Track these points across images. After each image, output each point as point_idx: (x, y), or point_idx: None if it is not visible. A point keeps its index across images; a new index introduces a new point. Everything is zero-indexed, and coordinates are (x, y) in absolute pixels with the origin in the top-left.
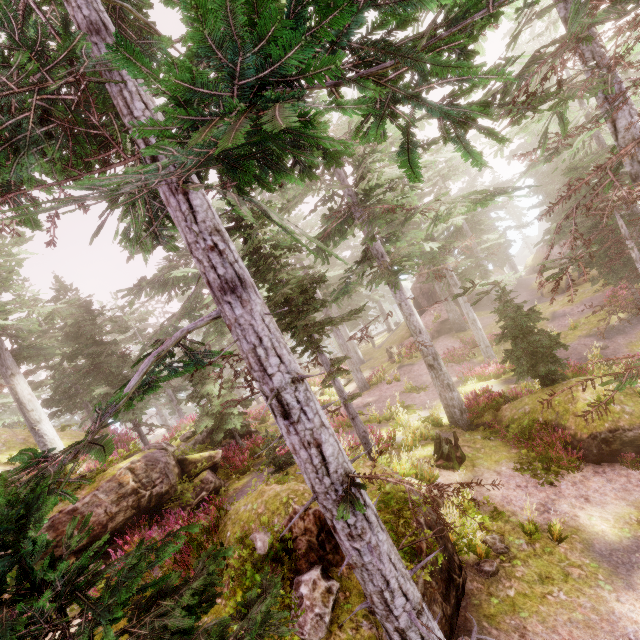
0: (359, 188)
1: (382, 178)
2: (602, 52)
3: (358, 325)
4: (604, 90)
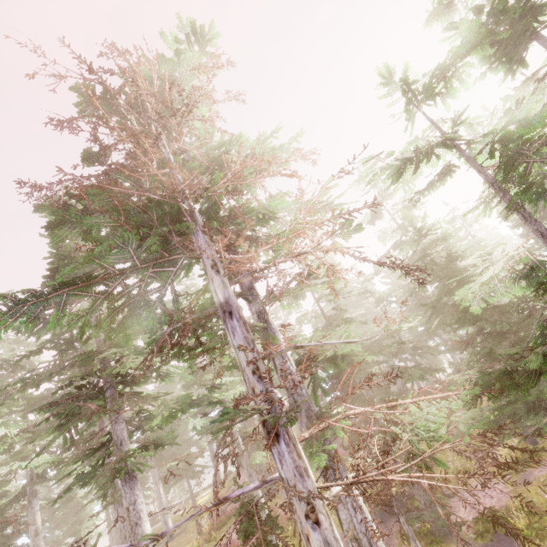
0: (111, 370)
1: (129, 365)
2: (261, 309)
3: (180, 479)
4: (265, 334)
